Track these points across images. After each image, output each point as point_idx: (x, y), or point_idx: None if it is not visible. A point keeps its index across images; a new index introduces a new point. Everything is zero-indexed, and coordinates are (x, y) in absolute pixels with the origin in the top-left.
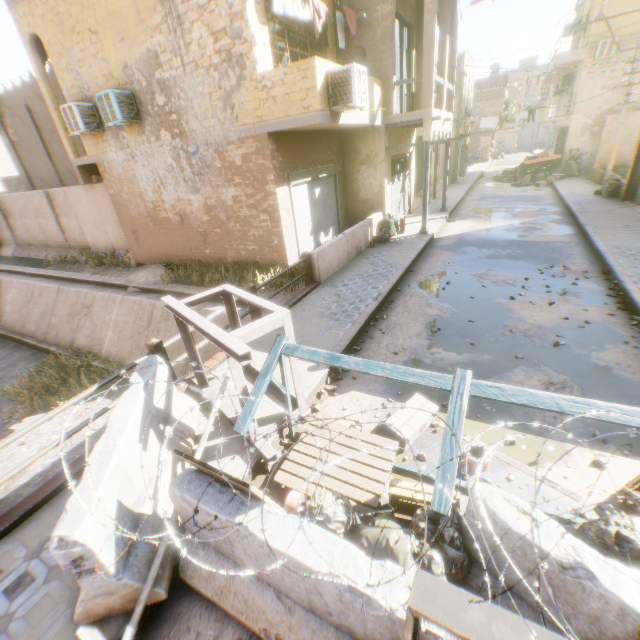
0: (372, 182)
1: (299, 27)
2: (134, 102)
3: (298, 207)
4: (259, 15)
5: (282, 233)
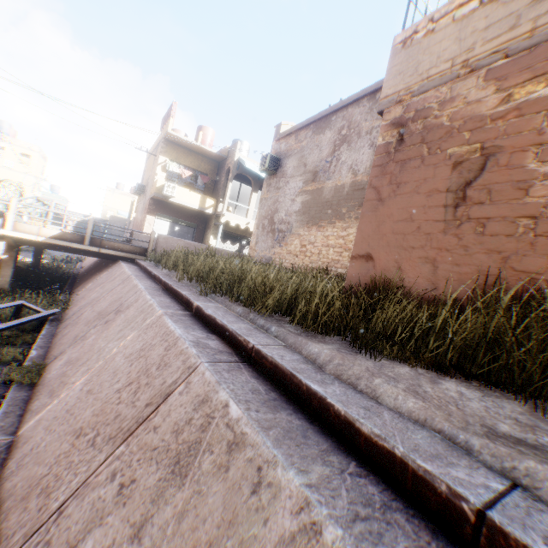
0: (208, 236)
1: (190, 177)
2: (145, 188)
3: (160, 227)
4: (163, 169)
5: (143, 230)
